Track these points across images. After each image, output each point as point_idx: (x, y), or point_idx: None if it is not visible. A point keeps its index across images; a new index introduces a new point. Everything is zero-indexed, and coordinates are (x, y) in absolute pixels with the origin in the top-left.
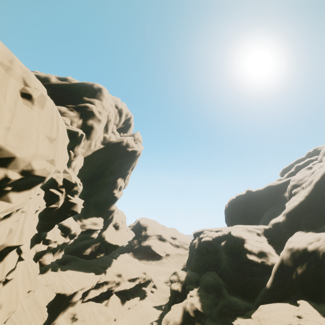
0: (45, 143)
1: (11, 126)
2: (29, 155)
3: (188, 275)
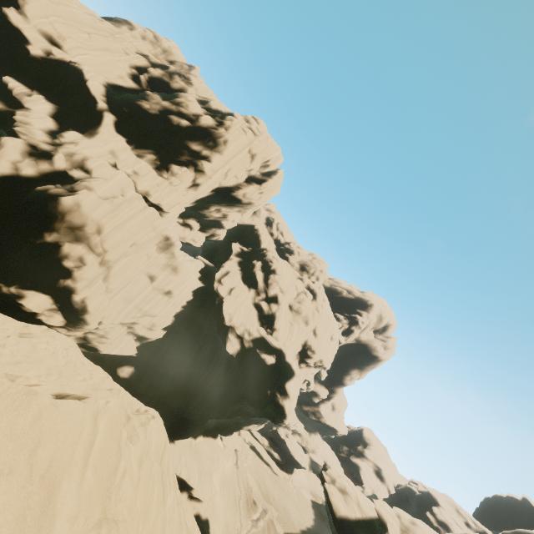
0: (331, 357)
1: (327, 353)
2: (326, 361)
3: (372, 495)
